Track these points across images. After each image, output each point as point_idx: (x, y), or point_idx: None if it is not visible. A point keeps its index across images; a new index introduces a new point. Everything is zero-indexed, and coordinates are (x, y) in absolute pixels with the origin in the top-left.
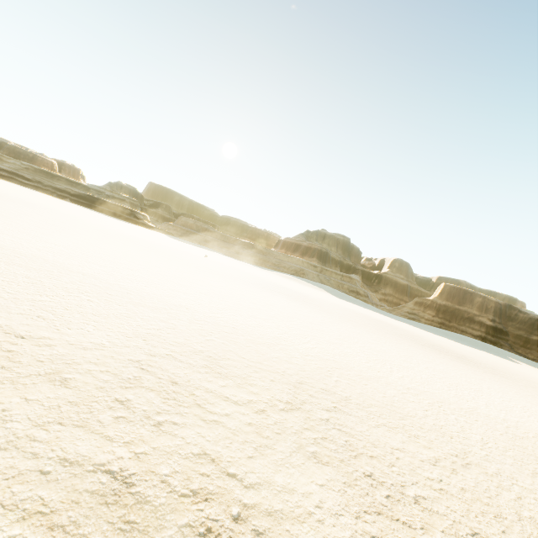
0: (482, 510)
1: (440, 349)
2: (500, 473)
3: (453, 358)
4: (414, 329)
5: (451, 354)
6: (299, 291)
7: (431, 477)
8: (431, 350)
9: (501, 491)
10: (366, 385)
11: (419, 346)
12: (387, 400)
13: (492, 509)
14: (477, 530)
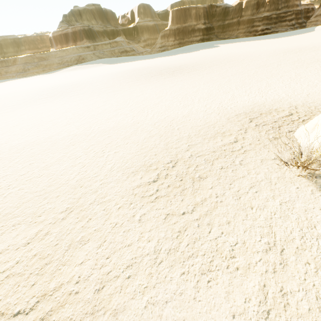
0: (32, 271)
1: (164, 72)
2: (96, 200)
3: (168, 76)
4: (160, 60)
5: (170, 71)
6: (75, 80)
7: (8, 267)
8: (154, 79)
9: (77, 225)
10: (42, 176)
11: (146, 81)
12: (48, 183)
13: (46, 261)
14: (2, 308)
